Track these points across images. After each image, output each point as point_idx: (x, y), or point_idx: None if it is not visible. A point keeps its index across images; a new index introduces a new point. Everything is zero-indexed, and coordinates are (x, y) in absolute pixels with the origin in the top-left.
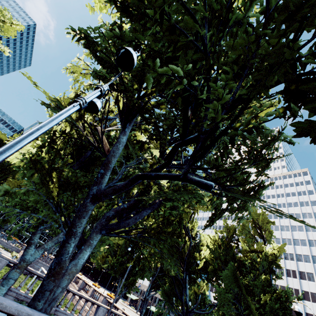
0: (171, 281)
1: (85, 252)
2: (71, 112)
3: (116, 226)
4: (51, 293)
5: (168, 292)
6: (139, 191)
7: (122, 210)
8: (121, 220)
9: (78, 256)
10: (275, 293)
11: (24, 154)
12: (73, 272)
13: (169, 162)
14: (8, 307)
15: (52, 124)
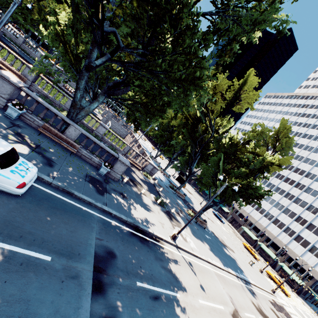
0: (189, 156)
1: (95, 104)
2: (14, 9)
3: (112, 93)
4: (74, 114)
5: (184, 161)
6: (122, 70)
7: (118, 83)
8: (115, 90)
9: (91, 105)
10: (247, 182)
11: (64, 25)
12: (88, 111)
13: (118, 45)
14: (53, 110)
15: (6, 18)
